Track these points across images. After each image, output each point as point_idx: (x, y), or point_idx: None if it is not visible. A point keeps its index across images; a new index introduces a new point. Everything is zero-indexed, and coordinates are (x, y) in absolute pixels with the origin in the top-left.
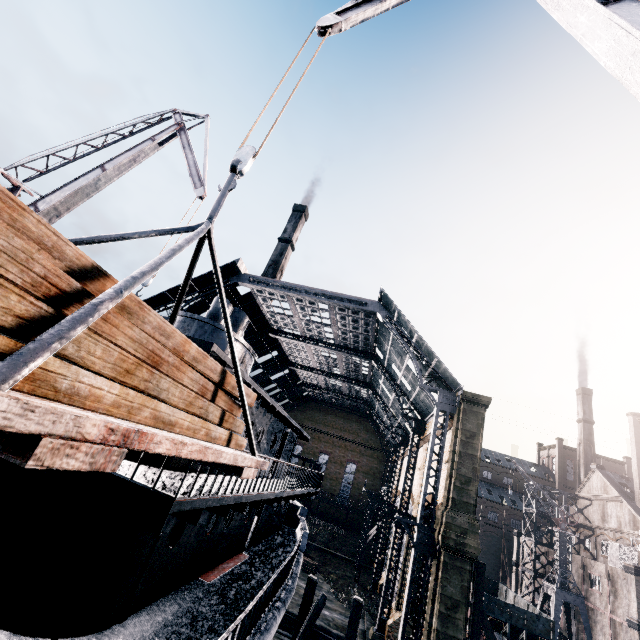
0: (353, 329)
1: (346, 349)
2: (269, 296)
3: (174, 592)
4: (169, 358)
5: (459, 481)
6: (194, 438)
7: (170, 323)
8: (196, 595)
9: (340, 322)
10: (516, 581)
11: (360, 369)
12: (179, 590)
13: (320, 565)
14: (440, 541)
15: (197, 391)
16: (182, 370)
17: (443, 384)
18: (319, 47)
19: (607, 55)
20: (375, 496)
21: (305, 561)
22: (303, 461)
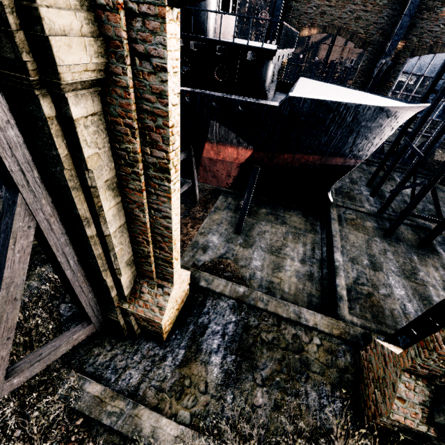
0: None
1: None
2: None
3: None
4: None
5: None
6: None
7: None
8: None
9: None
10: None
11: None
12: None
13: None
14: None
15: None
16: None
17: None
18: None
19: None
20: None
21: None
22: None
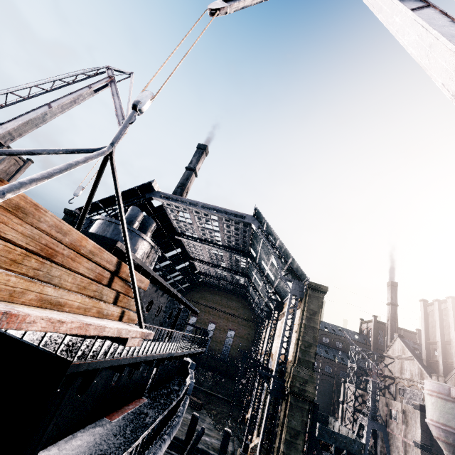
0: (235, 235)
1: (230, 249)
2: (175, 208)
3: (82, 430)
4: (64, 251)
5: (303, 345)
6: (85, 315)
7: (79, 224)
8: (100, 432)
9: (226, 229)
10: (342, 414)
11: (240, 263)
12: (87, 428)
13: (205, 404)
14: (288, 388)
15: (93, 278)
16: (78, 261)
17: (296, 276)
18: (209, 23)
19: (412, 46)
20: (246, 354)
21: (194, 401)
22: (196, 328)
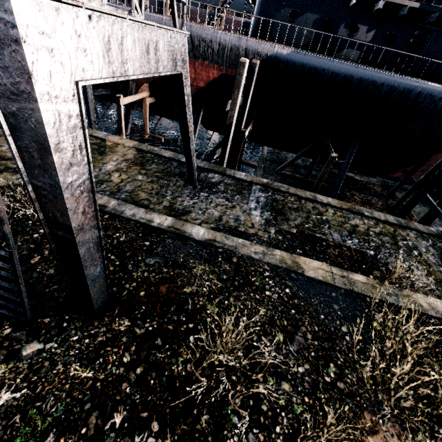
0: None
1: None
2: None
3: None
4: None
5: None
6: None
7: None
8: None
9: None
10: None
11: None
12: None
13: None
14: None
15: None
16: None
17: None
18: None
19: None
20: None
21: None
22: None
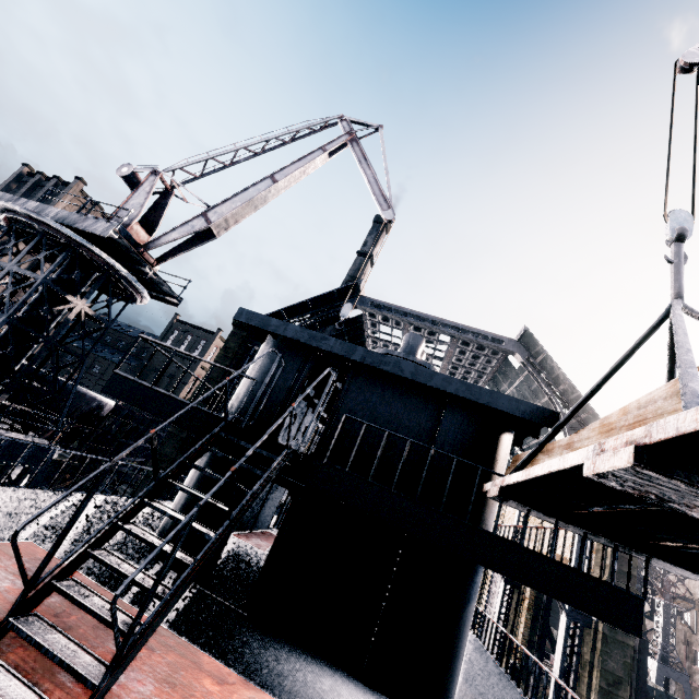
0: (468, 365)
1: None
2: (381, 322)
3: None
4: None
5: None
6: None
7: (587, 400)
8: None
9: (456, 356)
10: None
11: None
12: None
13: None
14: None
15: None
16: None
17: None
18: (698, 89)
19: None
20: None
21: None
22: None
